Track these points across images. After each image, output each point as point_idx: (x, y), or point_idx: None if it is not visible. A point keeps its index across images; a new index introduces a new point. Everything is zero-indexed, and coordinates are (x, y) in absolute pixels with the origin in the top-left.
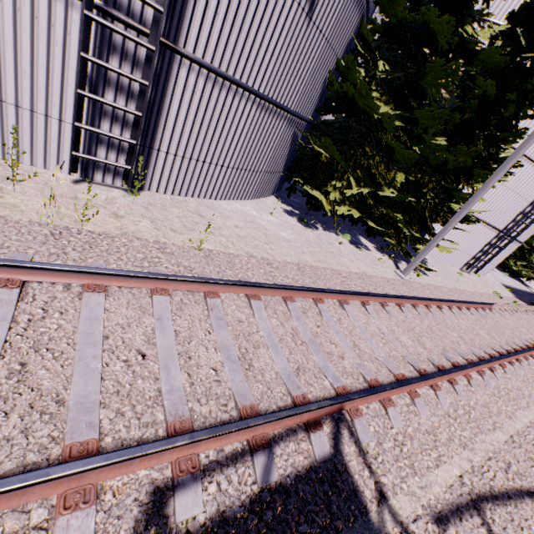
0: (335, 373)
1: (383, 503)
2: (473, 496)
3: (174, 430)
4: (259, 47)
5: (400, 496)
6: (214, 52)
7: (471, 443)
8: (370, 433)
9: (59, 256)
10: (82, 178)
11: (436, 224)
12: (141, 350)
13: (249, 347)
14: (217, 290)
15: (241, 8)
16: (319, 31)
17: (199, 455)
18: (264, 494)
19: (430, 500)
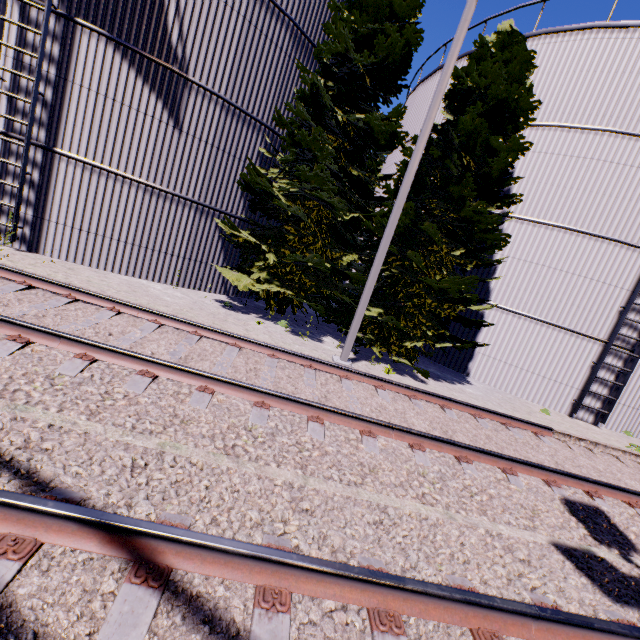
0: None
1: None
2: None
3: None
4: (130, 148)
5: None
6: (86, 151)
7: (30, 405)
8: None
9: None
10: None
11: (483, 337)
12: None
13: None
14: None
15: (104, 125)
16: (198, 139)
17: None
18: None
19: None
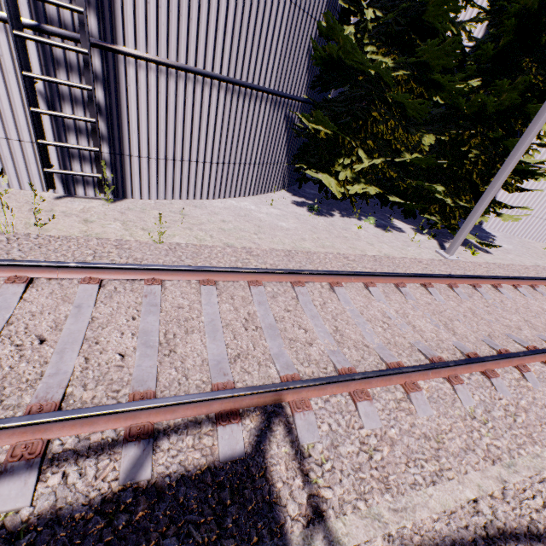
0: (290, 360)
1: (316, 524)
2: (489, 532)
3: (28, 413)
4: (207, 26)
5: (351, 518)
6: (156, 43)
7: (509, 457)
8: (320, 432)
9: (0, 256)
10: (66, 194)
11: (503, 192)
12: (43, 336)
13: (178, 333)
14: (160, 277)
15: None
16: None
17: (53, 442)
18: (124, 493)
19: (402, 528)
